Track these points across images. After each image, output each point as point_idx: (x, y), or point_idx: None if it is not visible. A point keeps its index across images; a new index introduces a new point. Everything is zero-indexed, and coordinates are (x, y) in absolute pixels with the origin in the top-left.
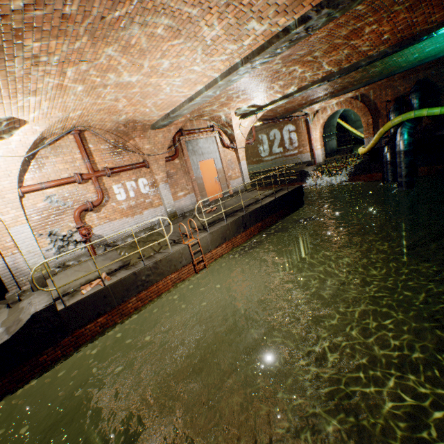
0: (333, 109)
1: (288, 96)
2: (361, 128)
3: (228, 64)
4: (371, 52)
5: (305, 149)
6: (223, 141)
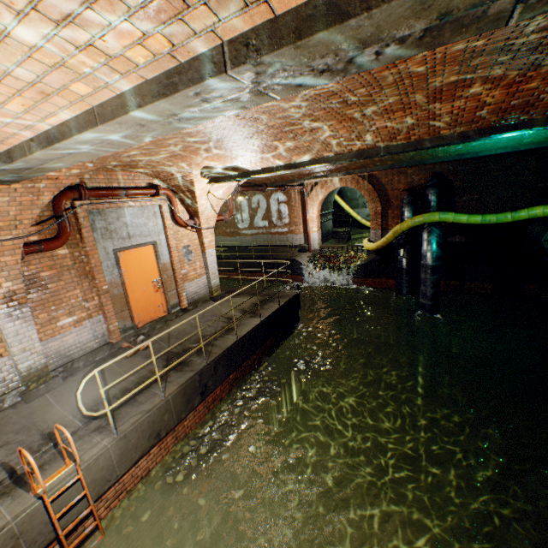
0: (336, 185)
1: (297, 165)
2: (358, 209)
3: (165, 49)
4: (447, 130)
5: (298, 229)
6: (175, 214)
